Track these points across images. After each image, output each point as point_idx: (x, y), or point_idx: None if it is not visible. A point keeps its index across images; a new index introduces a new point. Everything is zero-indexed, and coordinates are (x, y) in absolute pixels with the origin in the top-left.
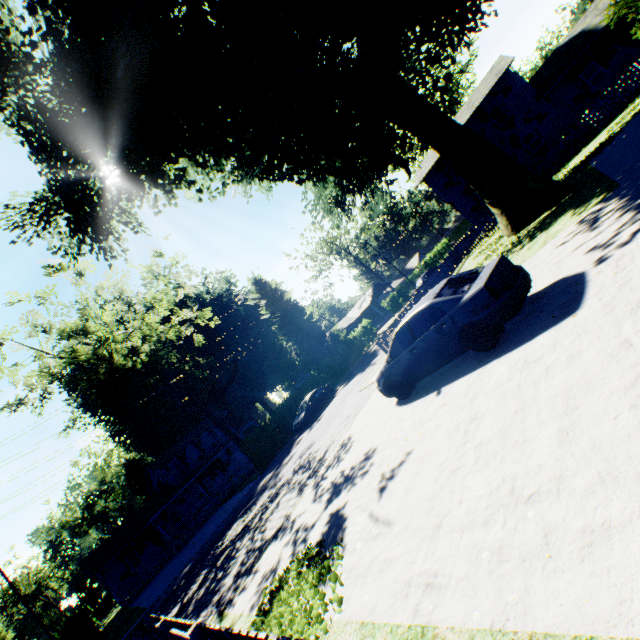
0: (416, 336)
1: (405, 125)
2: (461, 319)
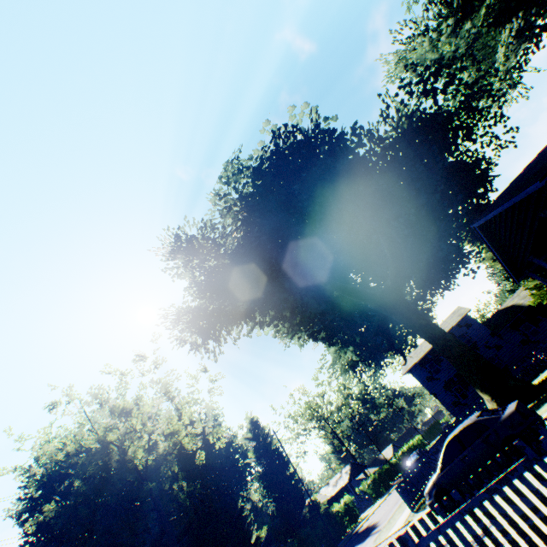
0: (465, 446)
1: (411, 326)
2: (502, 432)
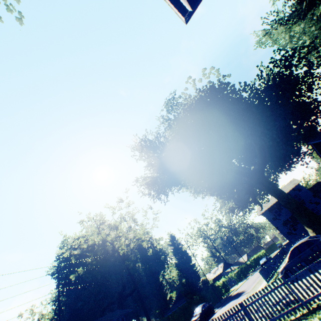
0: (301, 251)
1: (268, 190)
2: (320, 246)
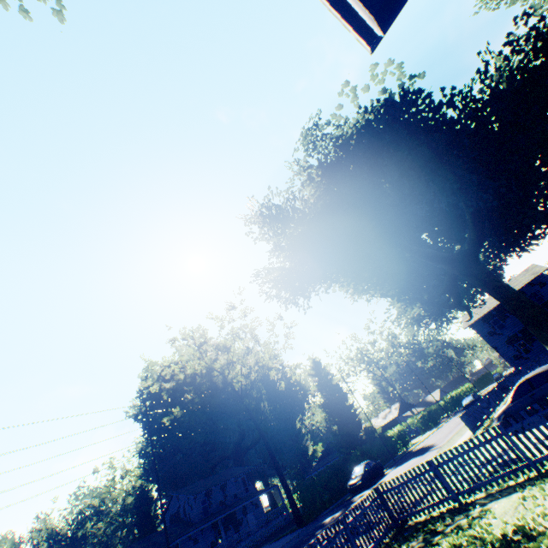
0: (535, 387)
1: (483, 287)
2: None
